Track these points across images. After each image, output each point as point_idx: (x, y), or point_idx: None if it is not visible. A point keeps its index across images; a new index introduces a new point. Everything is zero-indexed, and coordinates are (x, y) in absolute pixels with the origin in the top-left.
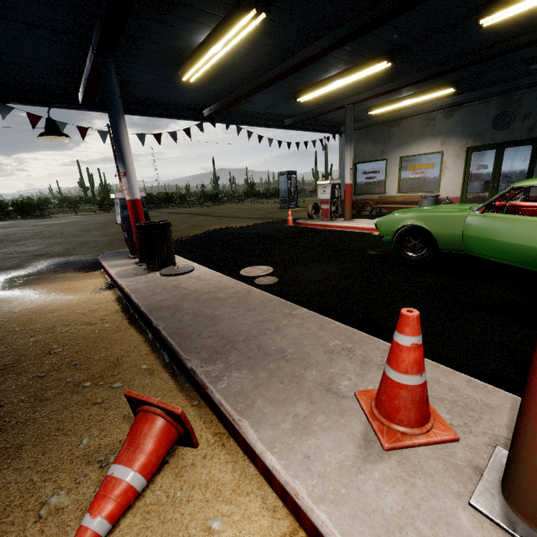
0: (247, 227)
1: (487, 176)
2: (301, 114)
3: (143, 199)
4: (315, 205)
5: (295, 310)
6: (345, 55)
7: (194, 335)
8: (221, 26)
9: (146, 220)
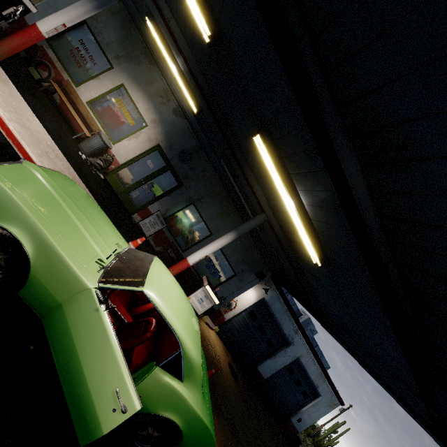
0: None
1: (147, 173)
2: None
3: None
4: None
5: None
6: None
7: None
8: None
9: None
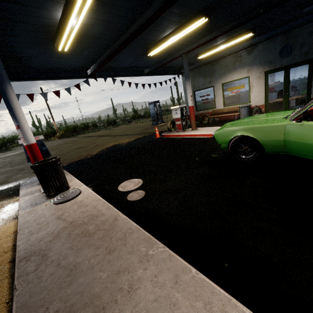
0: (130, 142)
1: (281, 88)
2: (154, 64)
3: (42, 141)
4: (171, 122)
5: (152, 247)
6: (174, 17)
7: (41, 309)
8: (69, 1)
9: (47, 155)
